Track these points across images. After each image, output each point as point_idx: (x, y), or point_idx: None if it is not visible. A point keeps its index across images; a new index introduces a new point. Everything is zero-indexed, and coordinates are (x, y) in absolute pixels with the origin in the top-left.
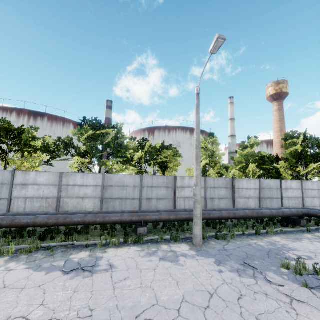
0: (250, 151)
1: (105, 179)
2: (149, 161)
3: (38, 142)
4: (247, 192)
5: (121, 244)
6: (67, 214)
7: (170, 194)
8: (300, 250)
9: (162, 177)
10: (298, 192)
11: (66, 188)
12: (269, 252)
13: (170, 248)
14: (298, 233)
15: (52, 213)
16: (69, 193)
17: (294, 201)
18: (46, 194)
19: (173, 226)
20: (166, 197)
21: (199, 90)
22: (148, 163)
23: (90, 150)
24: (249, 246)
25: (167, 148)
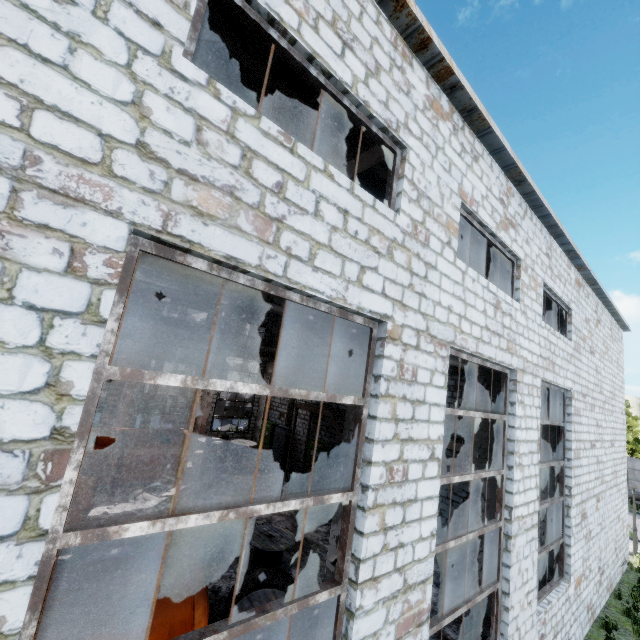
0: None
1: None
2: None
3: None
4: None
5: None
6: None
7: None
8: None
9: None
10: None
11: None
12: None
13: None
14: None
15: None
16: None
17: None
18: None
19: None
20: None
21: None
22: None
23: None
24: None
25: None
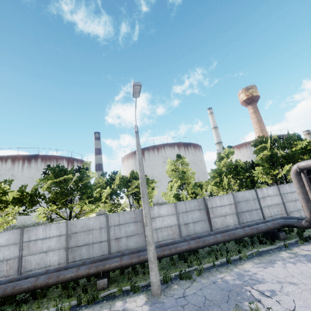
0: (227, 161)
1: (69, 227)
2: (120, 194)
3: (14, 194)
4: (222, 209)
5: (73, 309)
6: (21, 279)
7: (140, 229)
8: (268, 280)
9: (128, 212)
10: (277, 198)
11: (27, 244)
12: (231, 291)
13: (124, 305)
14: (275, 252)
15: (4, 281)
16: (31, 250)
17: (275, 208)
18: (6, 255)
19: (142, 267)
20: (136, 233)
21: (136, 128)
22: (120, 196)
23: (54, 197)
24: (213, 284)
25: (136, 178)
